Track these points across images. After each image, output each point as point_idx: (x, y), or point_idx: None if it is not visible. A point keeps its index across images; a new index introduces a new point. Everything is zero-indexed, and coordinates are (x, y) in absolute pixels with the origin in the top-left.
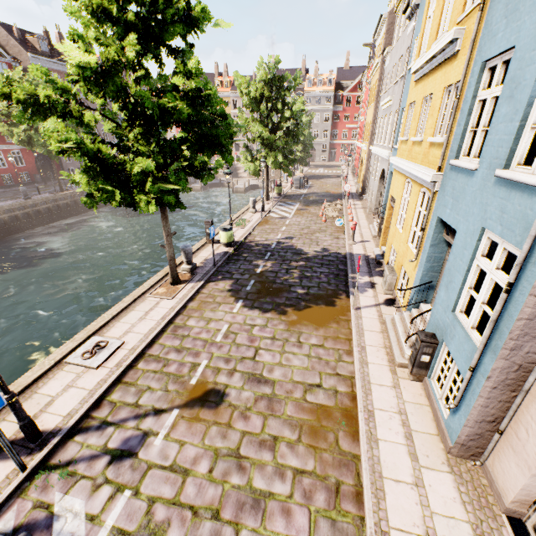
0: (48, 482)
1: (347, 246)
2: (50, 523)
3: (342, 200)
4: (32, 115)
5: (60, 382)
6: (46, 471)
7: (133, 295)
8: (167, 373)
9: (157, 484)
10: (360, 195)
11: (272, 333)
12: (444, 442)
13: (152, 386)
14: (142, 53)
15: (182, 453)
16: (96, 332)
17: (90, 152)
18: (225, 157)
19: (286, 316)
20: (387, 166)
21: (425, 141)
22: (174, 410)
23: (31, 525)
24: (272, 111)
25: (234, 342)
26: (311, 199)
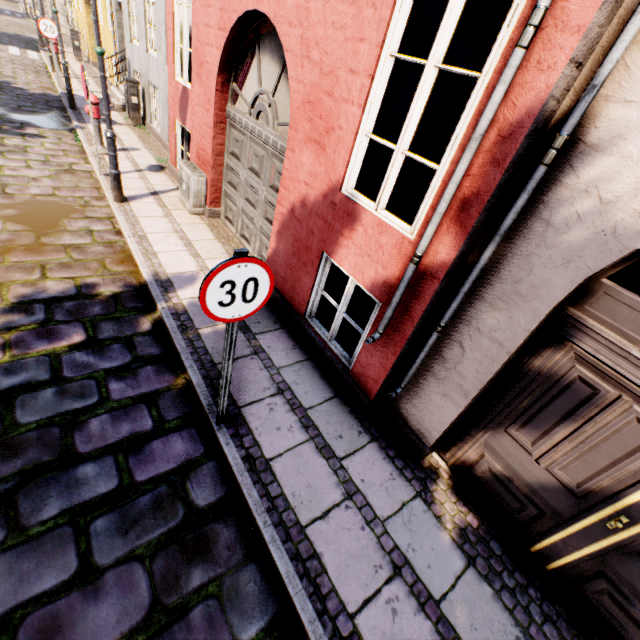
0: None
1: None
2: None
3: None
4: None
5: None
6: None
7: None
8: None
9: None
10: None
11: None
12: None
13: None
14: None
15: None
16: None
17: None
18: None
19: None
20: None
21: None
22: None
23: None
24: None
25: None
26: None
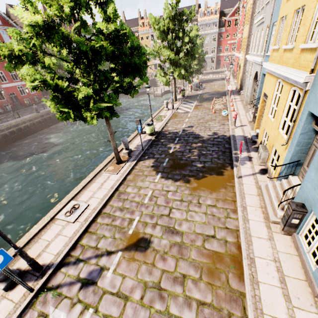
0: (46, 299)
1: (230, 130)
2: None
3: (226, 96)
4: (16, 65)
5: (53, 231)
6: (45, 291)
7: (94, 172)
8: (115, 225)
9: (108, 305)
10: (238, 91)
11: (180, 197)
12: (311, 288)
13: (106, 235)
14: (79, 8)
15: (123, 284)
16: (73, 198)
17: (51, 87)
18: (142, 78)
19: (190, 184)
20: (259, 69)
21: (296, 47)
22: (119, 252)
23: None
24: (176, 39)
25: (156, 203)
26: (204, 97)
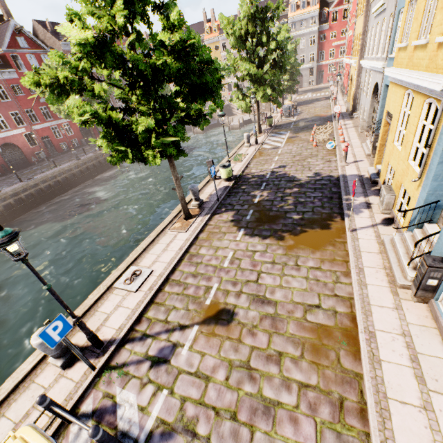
0: (110, 379)
1: (339, 168)
2: (115, 410)
3: (332, 122)
4: (59, 96)
5: (112, 303)
6: (109, 370)
7: (156, 230)
8: (187, 295)
9: (186, 386)
10: (351, 114)
11: (272, 258)
12: None
13: (177, 306)
14: (132, 17)
15: (203, 362)
16: (133, 263)
17: (103, 120)
18: (216, 102)
19: (284, 242)
20: (380, 79)
21: (431, 42)
22: (195, 326)
23: (103, 410)
24: (258, 46)
25: (239, 267)
26: (300, 126)
